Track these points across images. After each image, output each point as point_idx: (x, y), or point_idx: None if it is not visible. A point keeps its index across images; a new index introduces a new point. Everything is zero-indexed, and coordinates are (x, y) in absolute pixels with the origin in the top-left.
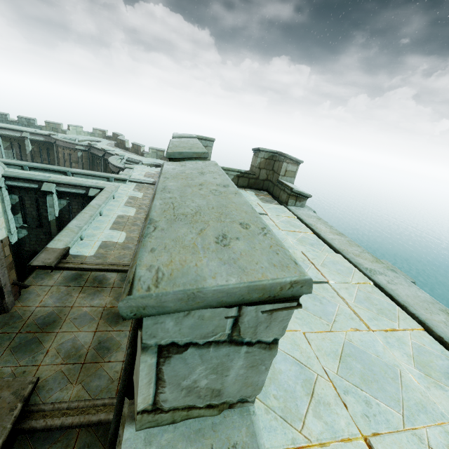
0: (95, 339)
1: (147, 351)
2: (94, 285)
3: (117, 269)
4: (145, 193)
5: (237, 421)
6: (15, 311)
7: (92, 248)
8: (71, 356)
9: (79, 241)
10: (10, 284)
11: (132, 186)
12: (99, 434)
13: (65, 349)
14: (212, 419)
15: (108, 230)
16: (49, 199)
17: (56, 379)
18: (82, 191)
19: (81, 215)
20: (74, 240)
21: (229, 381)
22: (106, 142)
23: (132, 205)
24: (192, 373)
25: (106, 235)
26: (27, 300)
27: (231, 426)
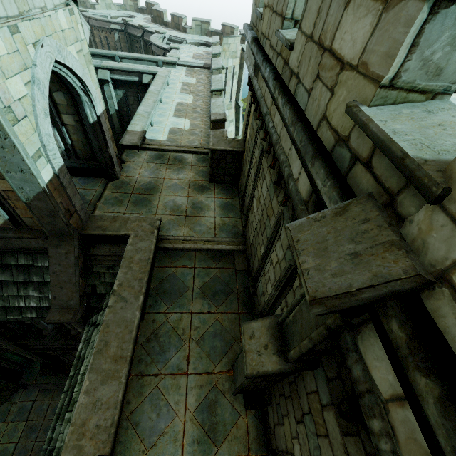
0: (189, 202)
1: (428, 2)
2: (176, 163)
3: (192, 150)
4: (198, 78)
5: (440, 103)
6: (123, 179)
7: (163, 133)
8: (175, 211)
9: (150, 127)
10: (115, 155)
11: (183, 71)
12: (209, 256)
13: (169, 206)
14: (420, 103)
15: (172, 117)
16: (106, 90)
17: (170, 223)
18: (135, 78)
19: (145, 101)
20: (147, 125)
21: (454, 58)
22: (141, 17)
23: (188, 92)
24: (437, 41)
25: (172, 122)
26: (128, 172)
27: (436, 104)
